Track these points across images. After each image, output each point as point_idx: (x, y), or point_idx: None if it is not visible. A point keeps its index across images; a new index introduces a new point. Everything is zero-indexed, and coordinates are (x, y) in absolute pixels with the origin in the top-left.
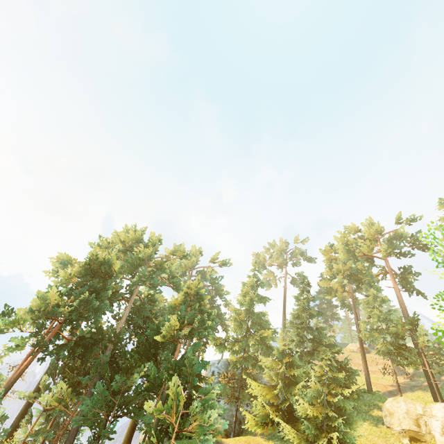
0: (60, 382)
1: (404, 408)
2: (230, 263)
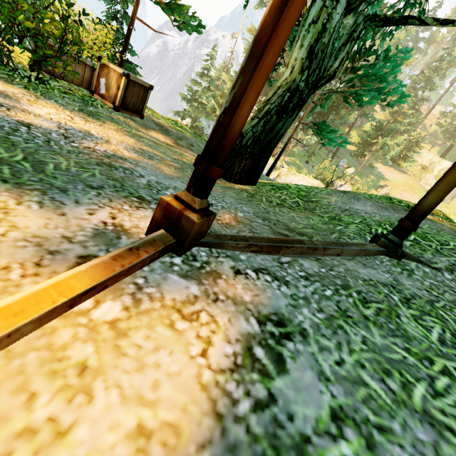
0: None
1: (430, 158)
2: None
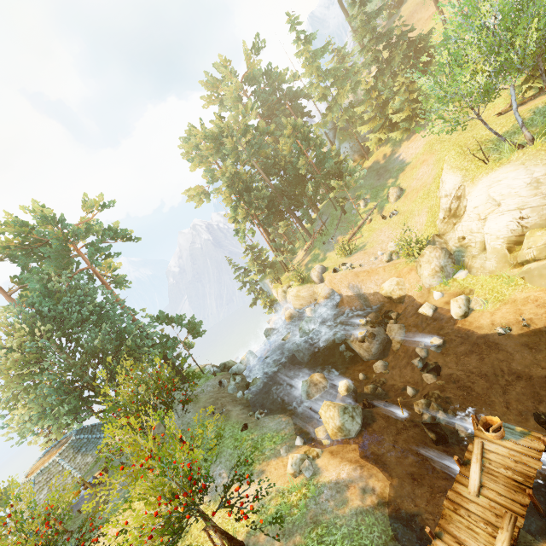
0: (279, 223)
1: None
2: (263, 40)
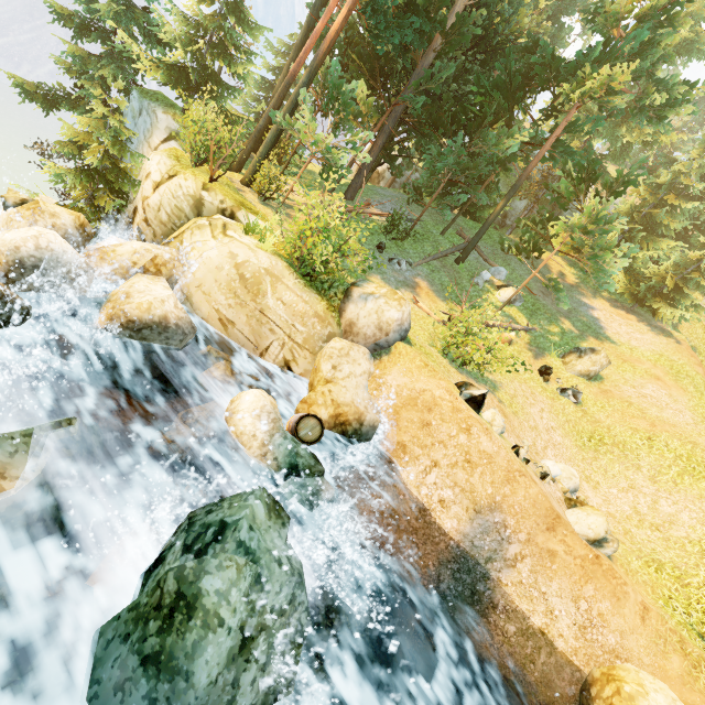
0: (362, 83)
1: None
2: None
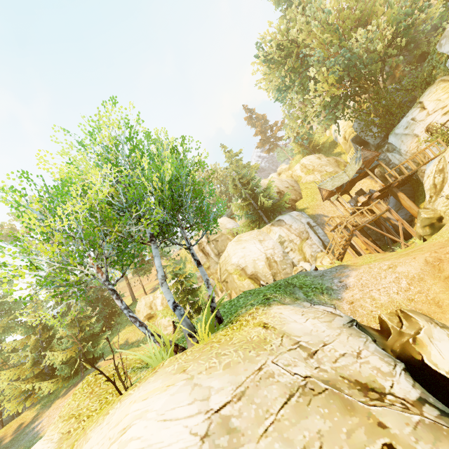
0: None
1: (144, 303)
2: None
